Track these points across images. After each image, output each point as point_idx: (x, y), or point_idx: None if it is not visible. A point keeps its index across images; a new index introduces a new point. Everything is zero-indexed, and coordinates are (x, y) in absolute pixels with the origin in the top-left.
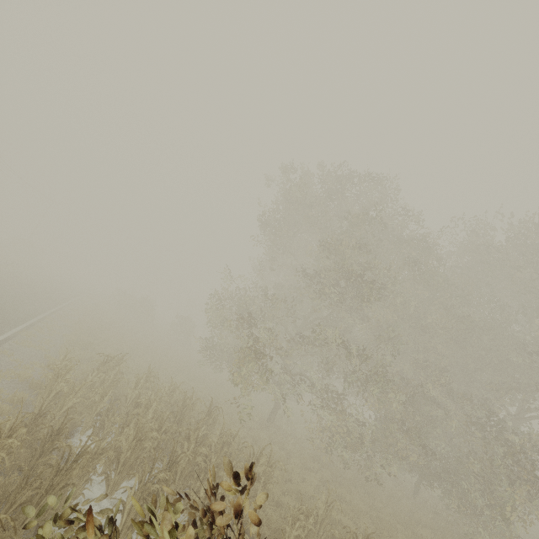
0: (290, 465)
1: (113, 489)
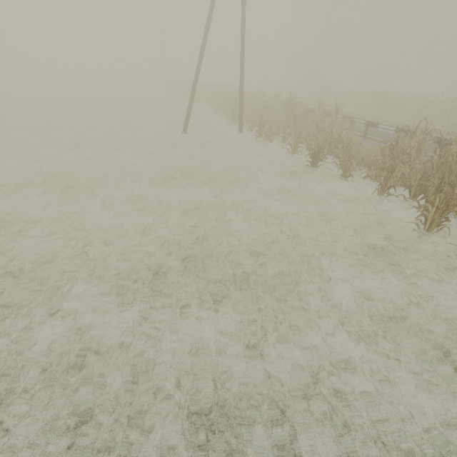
0: None
1: None
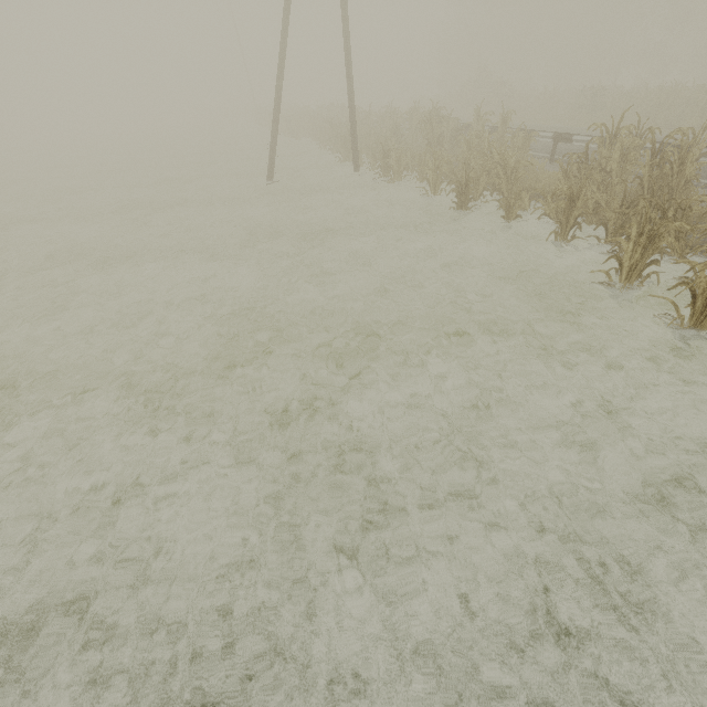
0: None
1: None
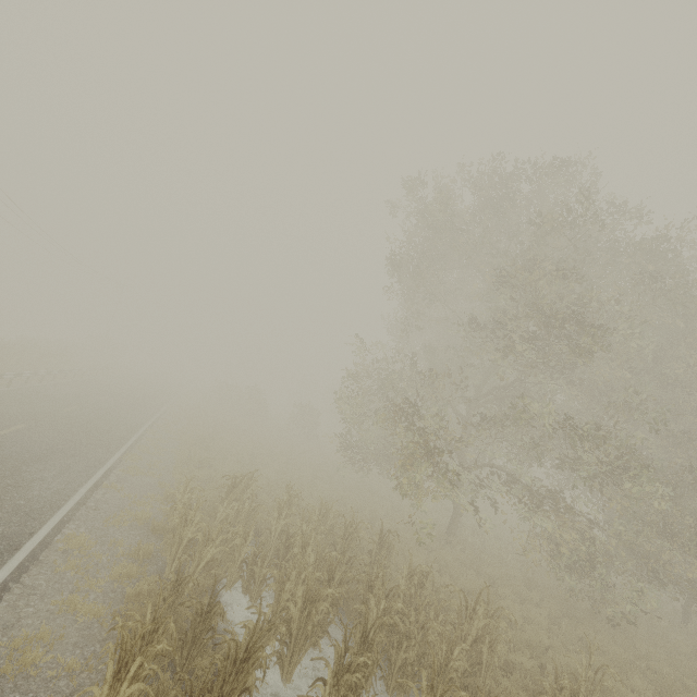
0: (498, 598)
1: (289, 672)
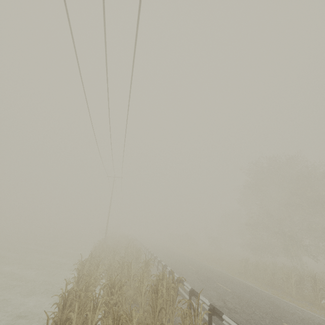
0: None
1: None
